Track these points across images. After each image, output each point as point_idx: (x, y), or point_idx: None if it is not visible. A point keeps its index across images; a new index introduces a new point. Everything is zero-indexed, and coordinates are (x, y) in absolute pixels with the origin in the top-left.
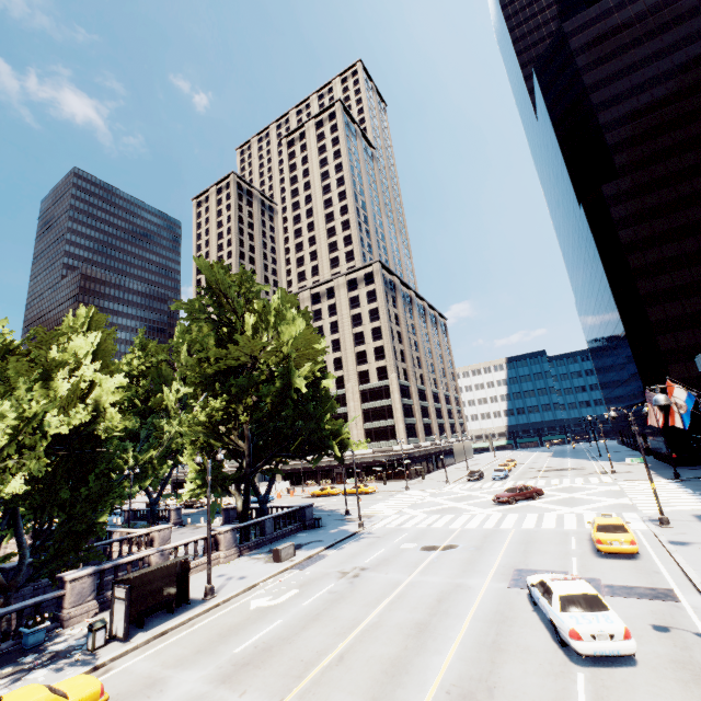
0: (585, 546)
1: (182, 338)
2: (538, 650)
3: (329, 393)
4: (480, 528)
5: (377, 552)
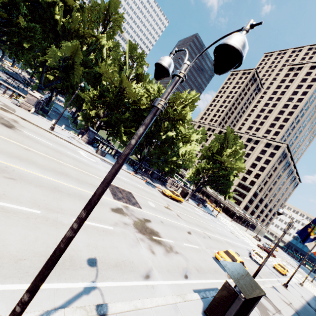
0: (271, 265)
1: (210, 144)
2: (245, 253)
3: (233, 180)
4: (247, 242)
5: (219, 223)
